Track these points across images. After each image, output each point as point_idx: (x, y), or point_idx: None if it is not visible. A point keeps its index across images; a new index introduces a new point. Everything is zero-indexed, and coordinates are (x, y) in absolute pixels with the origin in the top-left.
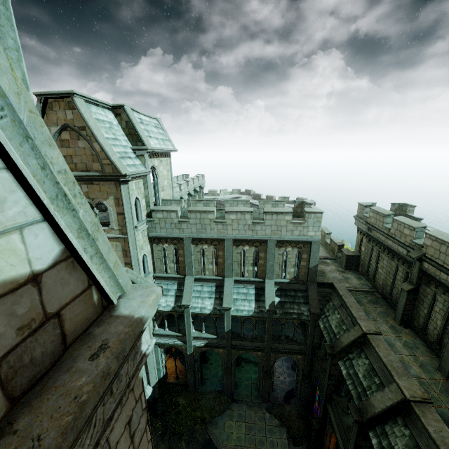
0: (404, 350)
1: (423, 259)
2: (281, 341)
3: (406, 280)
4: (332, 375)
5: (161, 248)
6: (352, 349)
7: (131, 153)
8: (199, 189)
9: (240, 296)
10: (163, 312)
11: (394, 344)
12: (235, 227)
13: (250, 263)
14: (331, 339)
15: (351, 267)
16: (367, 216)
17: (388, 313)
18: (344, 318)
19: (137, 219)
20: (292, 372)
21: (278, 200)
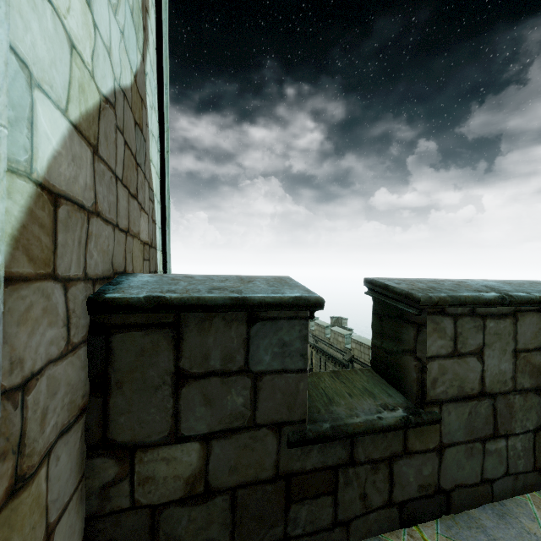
0: None
1: (353, 360)
2: None
3: None
4: None
5: None
6: None
7: None
8: None
9: None
10: None
11: None
12: None
13: None
14: None
15: None
16: (313, 329)
17: None
18: None
19: None
20: None
21: None
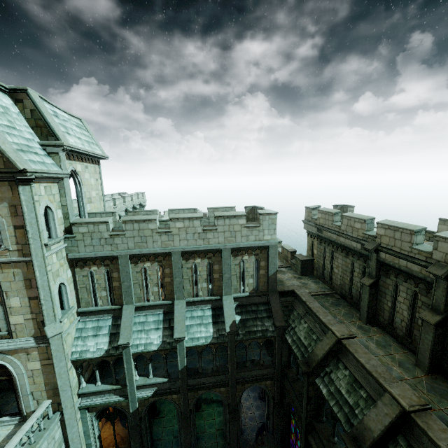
0: (379, 350)
1: (379, 249)
2: (247, 368)
3: (364, 276)
4: (310, 398)
5: (88, 272)
6: (328, 361)
7: (39, 149)
8: (139, 208)
9: (195, 321)
10: (93, 360)
11: (368, 346)
12: (183, 237)
13: (204, 279)
14: (303, 353)
15: (307, 272)
16: (316, 218)
17: (352, 314)
18: (312, 326)
19: (50, 235)
20: (260, 403)
21: (229, 207)
